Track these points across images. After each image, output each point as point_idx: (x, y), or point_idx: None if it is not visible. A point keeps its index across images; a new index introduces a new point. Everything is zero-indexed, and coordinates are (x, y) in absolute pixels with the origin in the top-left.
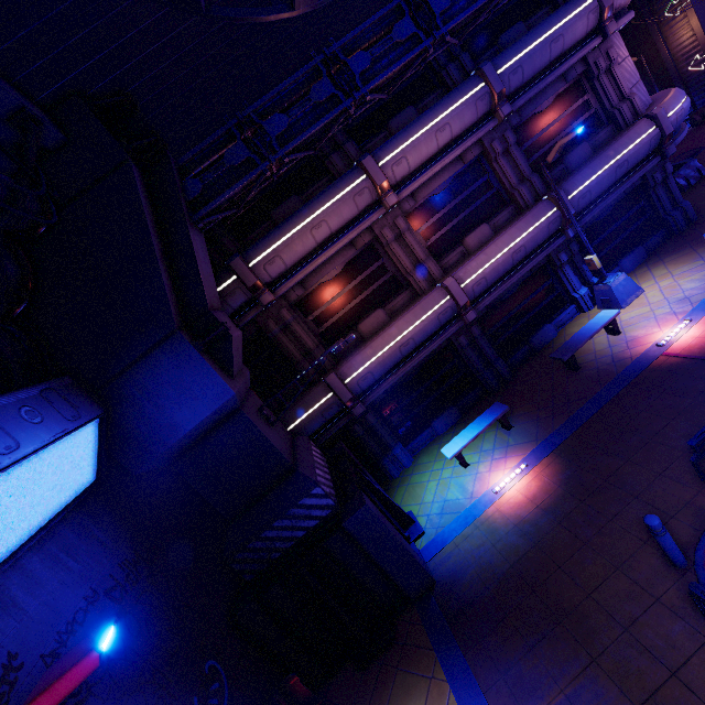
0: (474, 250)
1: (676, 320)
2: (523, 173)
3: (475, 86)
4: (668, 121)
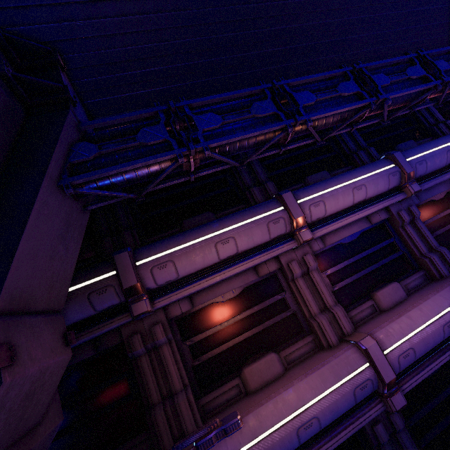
0: (387, 308)
1: None
2: (431, 244)
3: (387, 164)
4: None
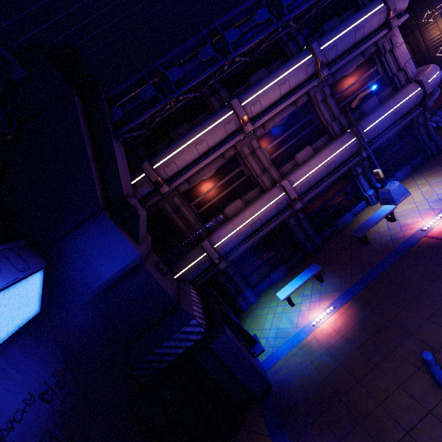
0: (301, 163)
1: (434, 213)
2: (335, 114)
3: (306, 56)
4: (428, 85)
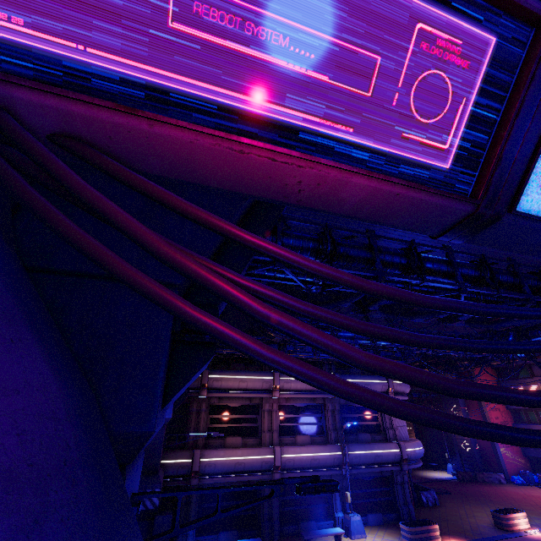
0: (298, 444)
1: None
2: (336, 426)
3: None
4: (405, 452)
